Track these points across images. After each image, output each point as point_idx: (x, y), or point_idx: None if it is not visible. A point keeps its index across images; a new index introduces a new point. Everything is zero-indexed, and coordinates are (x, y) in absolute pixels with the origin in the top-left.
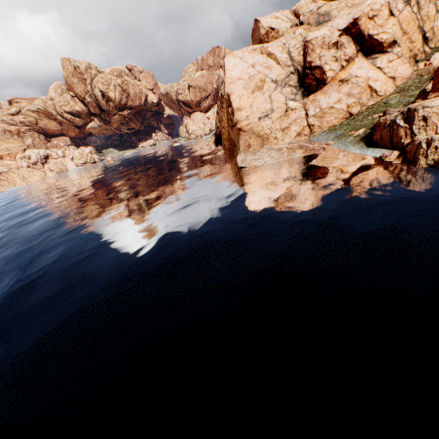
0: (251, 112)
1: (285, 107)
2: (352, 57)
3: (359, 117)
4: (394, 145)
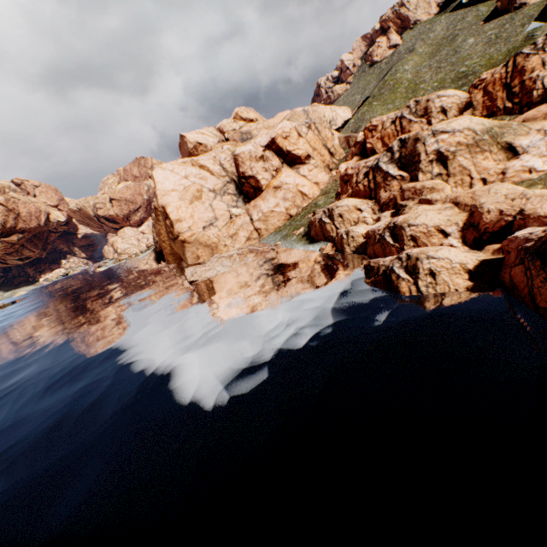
0: (193, 222)
1: (229, 214)
2: (279, 167)
3: (298, 218)
4: (327, 238)
